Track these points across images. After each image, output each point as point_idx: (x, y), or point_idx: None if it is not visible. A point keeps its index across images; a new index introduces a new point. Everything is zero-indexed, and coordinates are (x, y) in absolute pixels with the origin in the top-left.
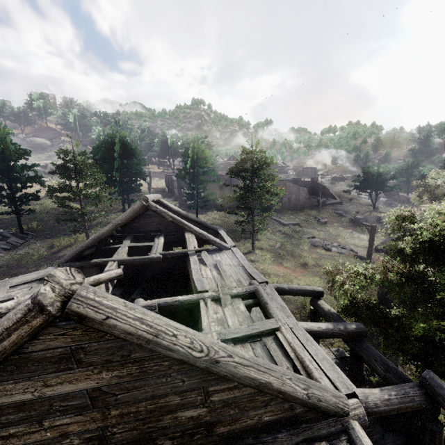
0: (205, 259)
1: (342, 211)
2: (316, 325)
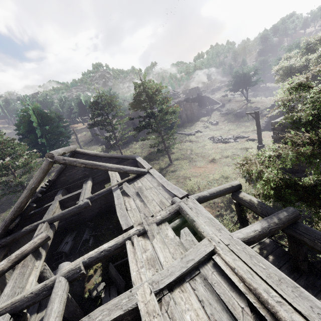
0: (127, 190)
1: (226, 110)
2: (251, 229)
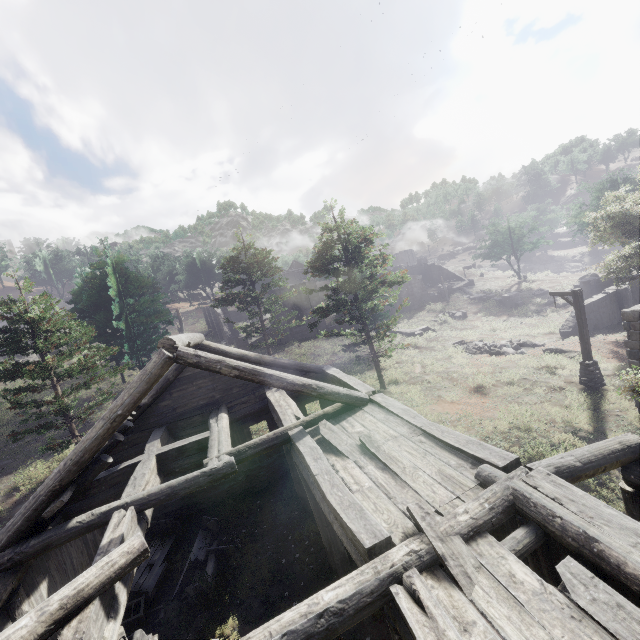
0: (333, 438)
1: (478, 293)
2: None
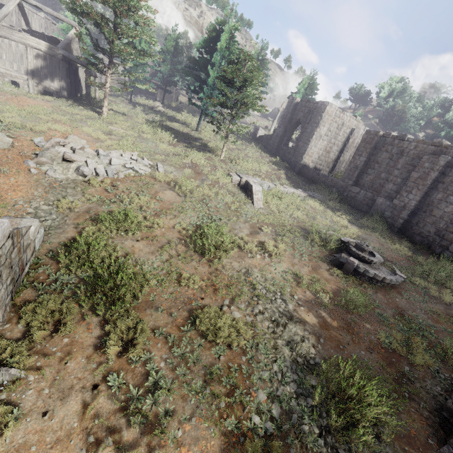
0: None
1: None
2: None
